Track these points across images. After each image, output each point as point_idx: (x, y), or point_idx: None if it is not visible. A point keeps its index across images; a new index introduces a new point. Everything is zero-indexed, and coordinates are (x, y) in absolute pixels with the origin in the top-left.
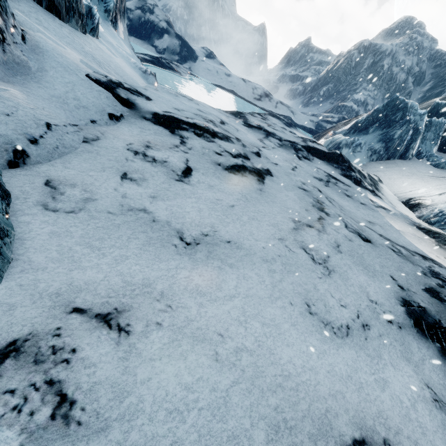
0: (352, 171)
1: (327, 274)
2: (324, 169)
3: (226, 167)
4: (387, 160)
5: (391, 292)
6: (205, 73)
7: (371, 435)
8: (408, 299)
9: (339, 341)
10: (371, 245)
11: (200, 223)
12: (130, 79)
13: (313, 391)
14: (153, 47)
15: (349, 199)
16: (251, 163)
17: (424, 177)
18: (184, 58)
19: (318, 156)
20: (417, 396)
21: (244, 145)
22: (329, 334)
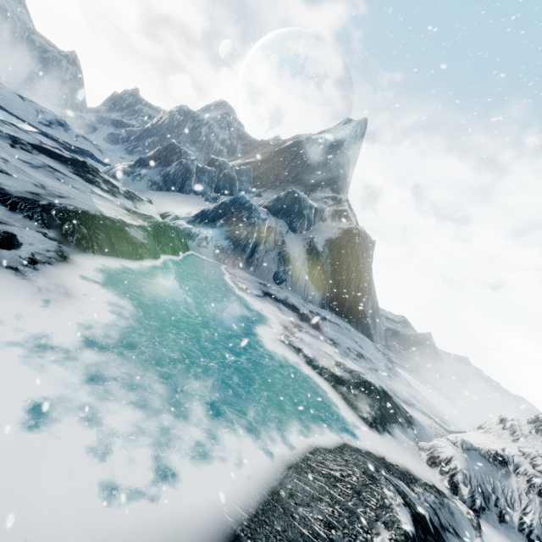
0: (89, 174)
1: None
2: (47, 162)
3: None
4: (167, 192)
5: None
6: None
7: None
8: None
9: None
10: (8, 176)
11: None
12: None
13: None
14: None
15: (58, 181)
16: None
17: (190, 204)
18: None
19: (49, 155)
20: None
21: None
22: None
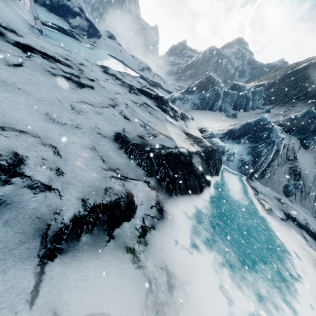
0: (164, 105)
1: (76, 114)
2: (144, 100)
3: (54, 74)
4: (202, 110)
5: (115, 130)
6: (105, 47)
7: (32, 133)
8: (121, 133)
9: (53, 123)
10: (128, 121)
11: (5, 78)
12: (14, 26)
13: (16, 121)
14: (68, 23)
15: (149, 114)
16: (79, 80)
17: (217, 120)
18: (90, 35)
19: (145, 95)
20: (80, 143)
21: (83, 73)
22: (49, 121)
